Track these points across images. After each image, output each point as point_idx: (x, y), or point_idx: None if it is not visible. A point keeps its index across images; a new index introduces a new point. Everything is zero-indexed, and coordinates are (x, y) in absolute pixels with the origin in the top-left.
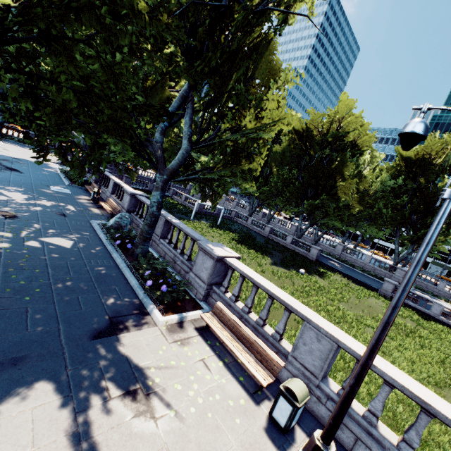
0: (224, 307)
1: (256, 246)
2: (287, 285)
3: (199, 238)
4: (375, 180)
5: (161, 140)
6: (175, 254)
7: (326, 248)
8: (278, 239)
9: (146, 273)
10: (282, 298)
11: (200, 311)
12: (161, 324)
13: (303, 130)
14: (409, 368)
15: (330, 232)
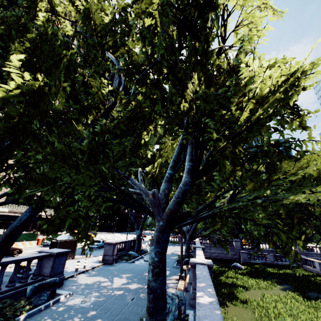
0: None
1: None
2: None
3: None
4: None
5: (165, 187)
6: None
7: None
8: None
9: None
10: None
11: None
12: None
13: None
14: None
15: None
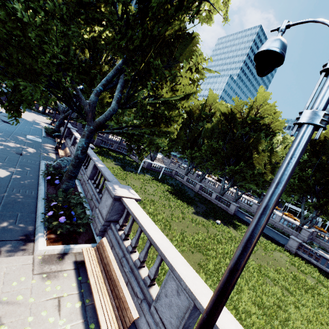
0: (106, 244)
1: (184, 198)
2: (202, 231)
3: (110, 180)
4: (284, 155)
5: (95, 100)
6: (94, 193)
7: (244, 206)
8: (205, 195)
9: (52, 204)
10: (156, 241)
11: (89, 245)
12: (39, 253)
13: (228, 113)
14: (303, 328)
15: (249, 193)
